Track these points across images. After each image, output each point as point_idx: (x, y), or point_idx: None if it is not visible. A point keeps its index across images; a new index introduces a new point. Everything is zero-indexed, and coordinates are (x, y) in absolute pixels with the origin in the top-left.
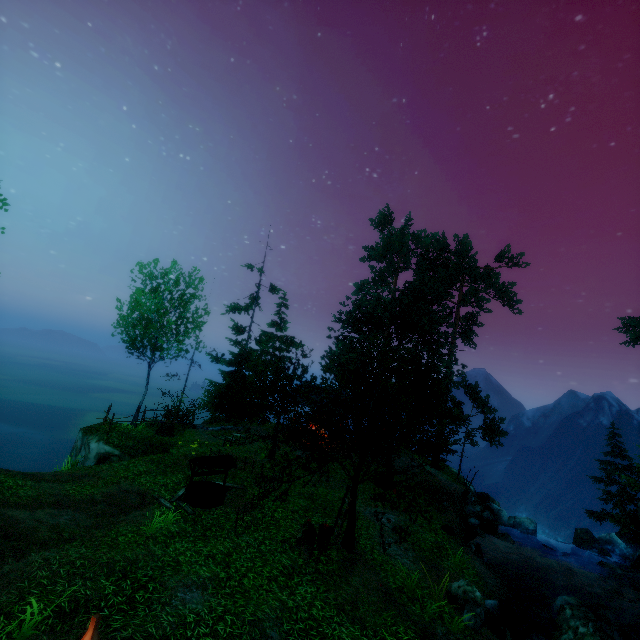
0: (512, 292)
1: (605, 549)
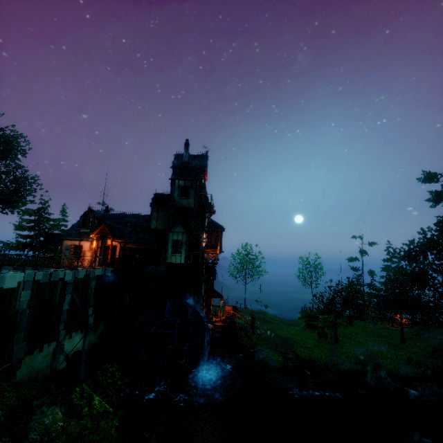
0: None
1: None
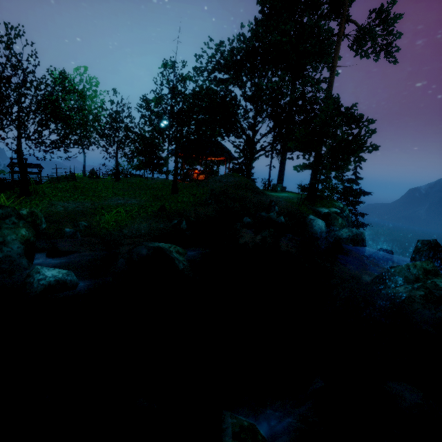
0: None
1: None
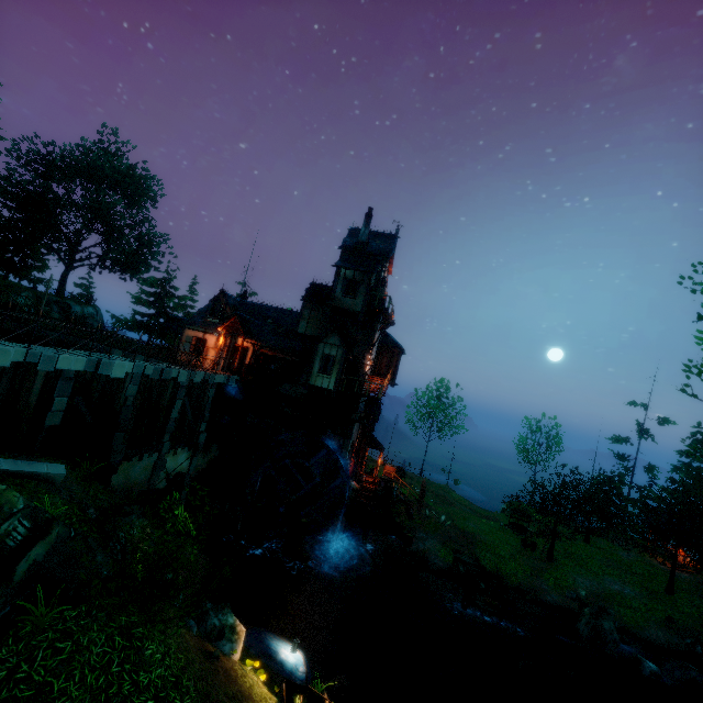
0: None
1: None
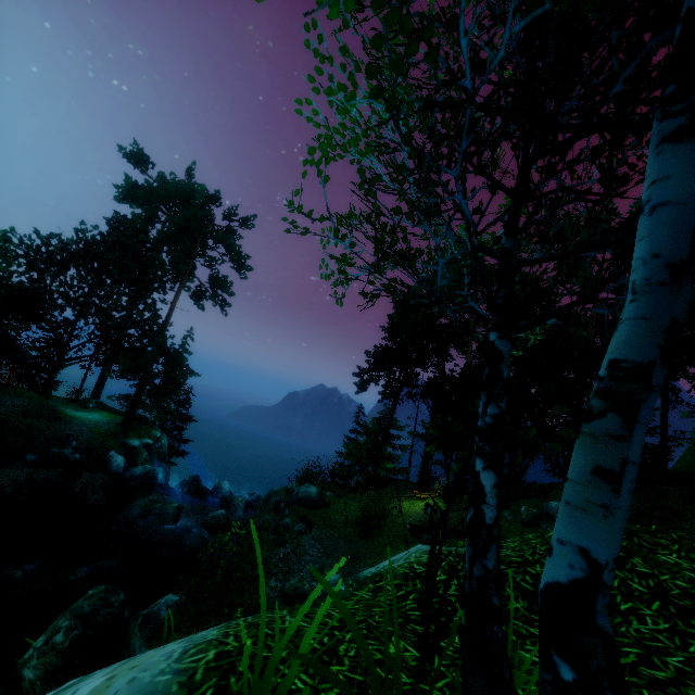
0: (235, 254)
1: (202, 492)
